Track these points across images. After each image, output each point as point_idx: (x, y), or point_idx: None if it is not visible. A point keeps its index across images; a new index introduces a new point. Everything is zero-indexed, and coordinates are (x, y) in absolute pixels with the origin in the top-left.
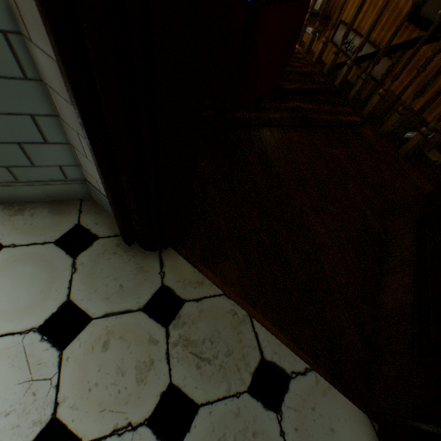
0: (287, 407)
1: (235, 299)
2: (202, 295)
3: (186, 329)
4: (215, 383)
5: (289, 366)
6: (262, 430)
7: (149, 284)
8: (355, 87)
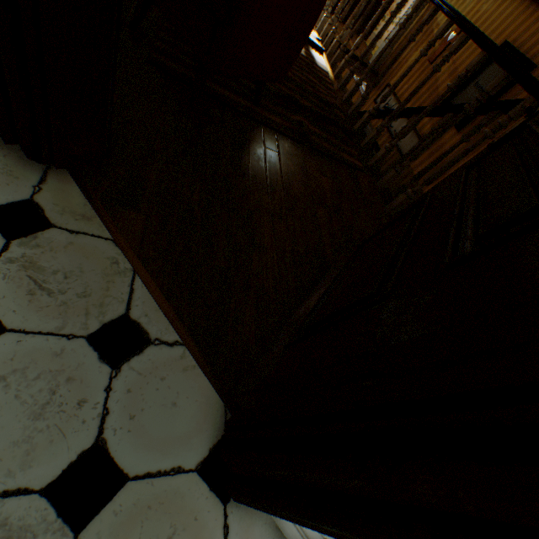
0: (131, 368)
1: (125, 250)
2: (83, 231)
3: (38, 252)
4: (45, 316)
5: (157, 333)
6: (83, 379)
7: (10, 191)
8: (369, 136)
